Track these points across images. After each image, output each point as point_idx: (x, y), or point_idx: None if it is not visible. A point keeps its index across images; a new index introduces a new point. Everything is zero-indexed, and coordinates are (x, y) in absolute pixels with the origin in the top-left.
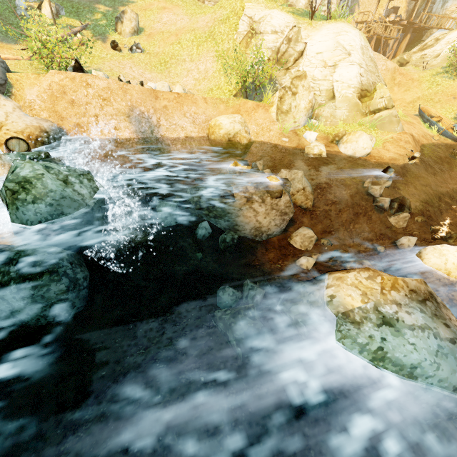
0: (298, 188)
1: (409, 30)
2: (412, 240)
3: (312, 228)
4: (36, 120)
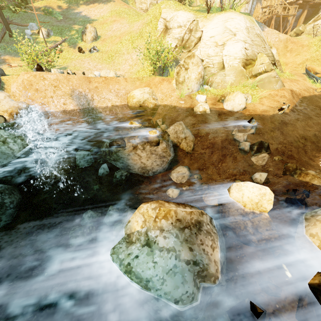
0: (181, 137)
1: (306, 7)
2: (263, 176)
3: (190, 167)
4: (17, 103)
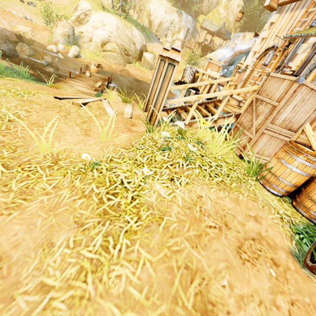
0: (21, 50)
1: (209, 50)
2: None
3: None
4: None
